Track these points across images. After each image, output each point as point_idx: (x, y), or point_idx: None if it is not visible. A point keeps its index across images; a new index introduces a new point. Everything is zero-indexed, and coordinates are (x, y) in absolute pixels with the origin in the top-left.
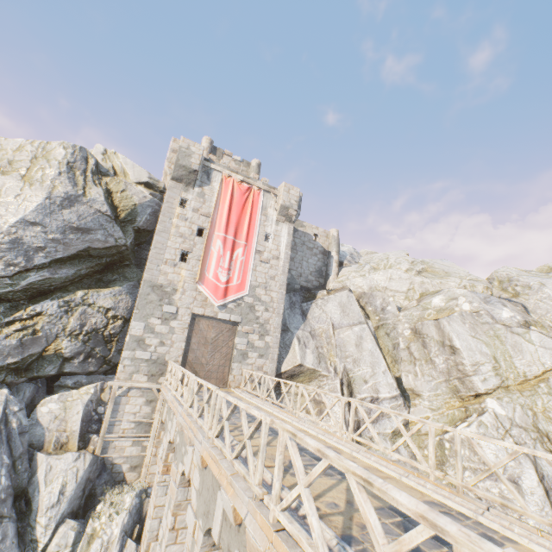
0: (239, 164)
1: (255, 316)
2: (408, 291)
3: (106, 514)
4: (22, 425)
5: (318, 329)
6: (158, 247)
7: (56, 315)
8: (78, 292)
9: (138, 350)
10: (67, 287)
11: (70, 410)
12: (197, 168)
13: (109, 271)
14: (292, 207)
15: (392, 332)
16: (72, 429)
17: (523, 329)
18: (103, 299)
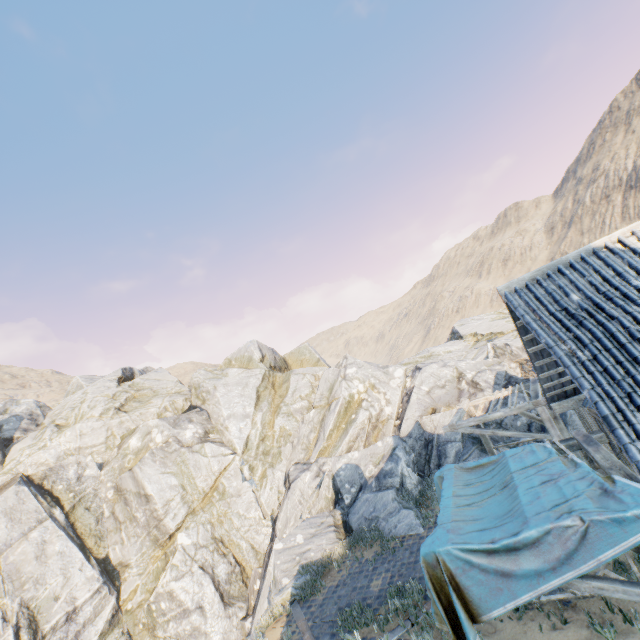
0: None
1: None
2: (108, 440)
3: None
4: None
5: None
6: None
7: None
8: None
9: None
10: None
11: None
12: None
13: None
14: None
15: (95, 502)
16: None
17: (200, 445)
18: None
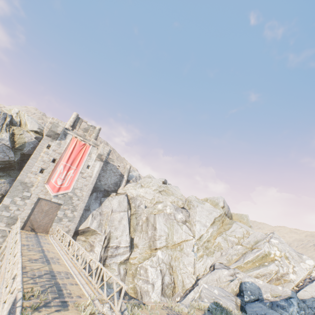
0: (90, 127)
1: (72, 202)
2: (152, 199)
3: None
4: None
5: (105, 211)
6: (29, 165)
7: None
8: None
9: (4, 211)
10: None
11: None
12: (60, 132)
13: (2, 171)
14: (104, 155)
15: (139, 217)
16: None
17: (182, 223)
18: None
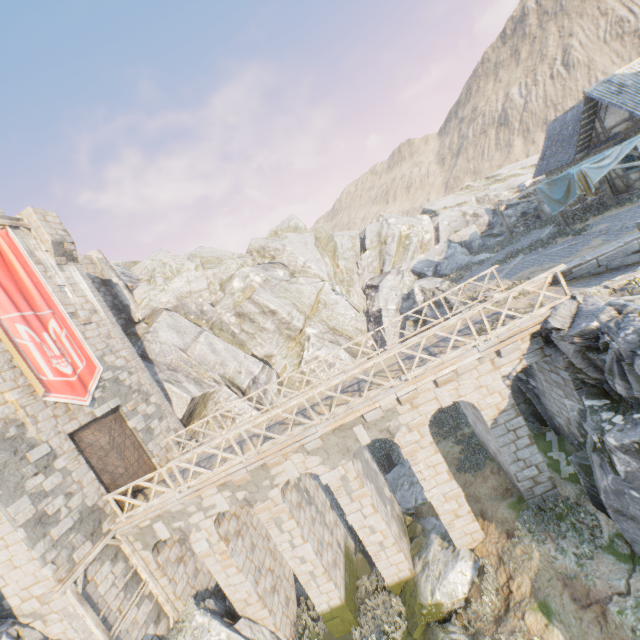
0: None
1: (128, 387)
2: (210, 287)
3: None
4: None
5: (172, 361)
6: None
7: None
8: None
9: (50, 530)
10: None
11: None
12: None
13: None
14: (66, 240)
15: (223, 326)
16: None
17: (295, 279)
18: None
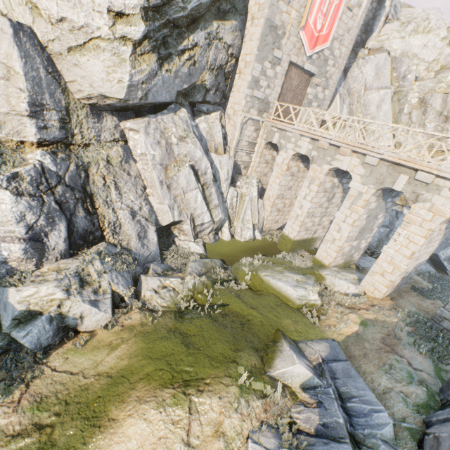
0: None
1: (325, 71)
2: (432, 63)
3: (244, 187)
4: (199, 135)
5: (353, 88)
6: None
7: (203, 47)
8: (214, 24)
9: (255, 90)
10: (204, 16)
11: (213, 130)
12: None
13: None
14: None
15: (403, 99)
16: (218, 141)
17: None
18: (227, 35)
